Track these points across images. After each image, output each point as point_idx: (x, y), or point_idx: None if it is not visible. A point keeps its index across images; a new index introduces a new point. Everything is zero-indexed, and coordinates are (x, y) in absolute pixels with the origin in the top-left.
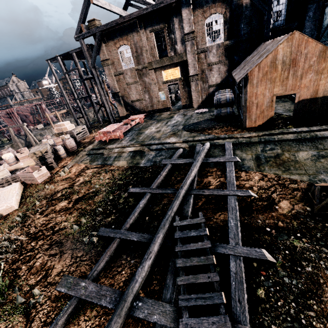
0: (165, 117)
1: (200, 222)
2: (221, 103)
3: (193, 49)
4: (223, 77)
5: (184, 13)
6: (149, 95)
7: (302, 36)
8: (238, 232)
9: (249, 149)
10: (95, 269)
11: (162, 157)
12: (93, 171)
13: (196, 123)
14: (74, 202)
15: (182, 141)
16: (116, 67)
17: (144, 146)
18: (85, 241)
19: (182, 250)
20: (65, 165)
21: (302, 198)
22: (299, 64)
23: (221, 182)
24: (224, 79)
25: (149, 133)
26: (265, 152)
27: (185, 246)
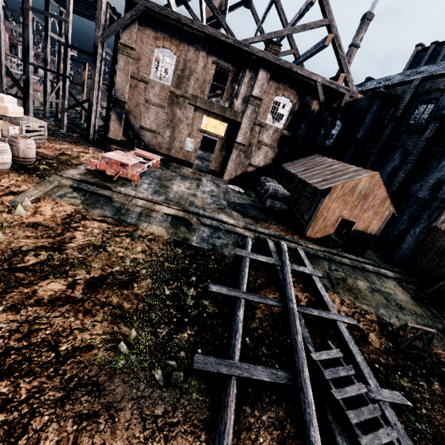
0: (189, 174)
1: (340, 356)
2: (277, 195)
3: (253, 117)
4: (267, 163)
5: (261, 74)
6: (172, 133)
7: (380, 179)
8: (369, 370)
9: (318, 263)
10: (226, 442)
11: (222, 240)
12: (102, 228)
13: (242, 205)
14: (85, 287)
15: (243, 227)
16: (139, 68)
17: (190, 214)
18: (159, 379)
19: (344, 398)
20: (15, 190)
21: (381, 331)
22: (368, 200)
23: (309, 299)
24: (267, 165)
25: (181, 192)
26: (332, 272)
27: (344, 391)
